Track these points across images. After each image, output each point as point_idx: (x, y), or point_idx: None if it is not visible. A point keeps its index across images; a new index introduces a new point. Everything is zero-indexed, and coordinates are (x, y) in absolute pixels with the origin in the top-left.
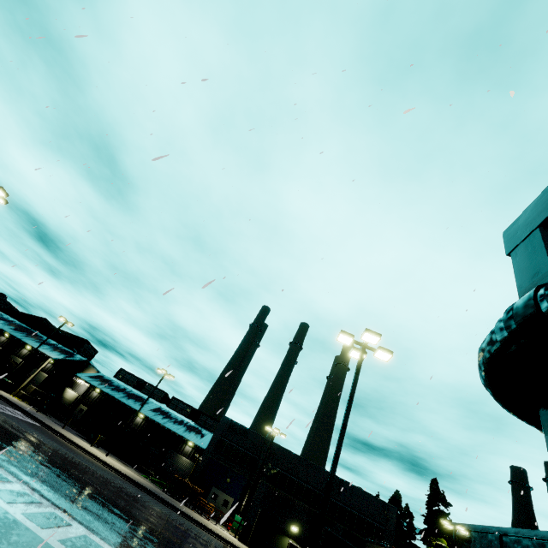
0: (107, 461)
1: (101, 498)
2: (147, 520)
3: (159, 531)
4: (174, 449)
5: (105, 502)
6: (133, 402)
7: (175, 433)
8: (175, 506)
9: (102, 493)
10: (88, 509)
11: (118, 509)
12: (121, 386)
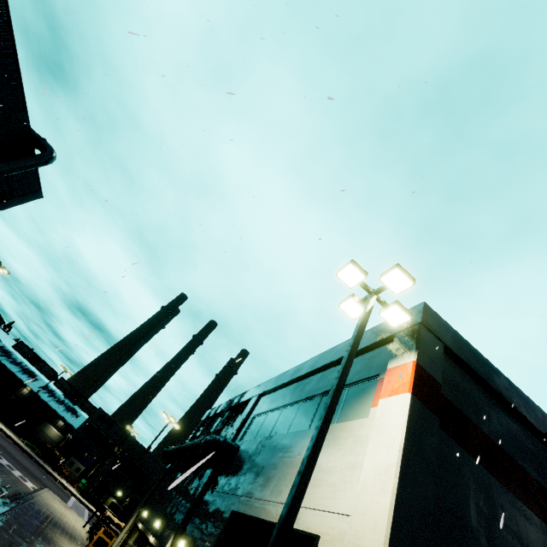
0: (2, 428)
1: (15, 458)
2: (34, 473)
3: (41, 479)
4: (49, 421)
5: (17, 460)
6: (26, 378)
7: (55, 411)
8: (45, 466)
9: (13, 455)
10: (15, 464)
11: (23, 465)
12: (18, 359)
